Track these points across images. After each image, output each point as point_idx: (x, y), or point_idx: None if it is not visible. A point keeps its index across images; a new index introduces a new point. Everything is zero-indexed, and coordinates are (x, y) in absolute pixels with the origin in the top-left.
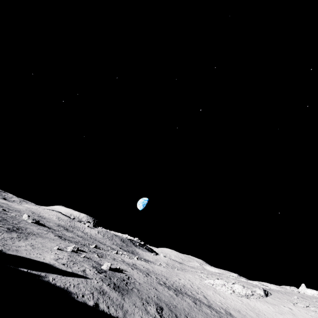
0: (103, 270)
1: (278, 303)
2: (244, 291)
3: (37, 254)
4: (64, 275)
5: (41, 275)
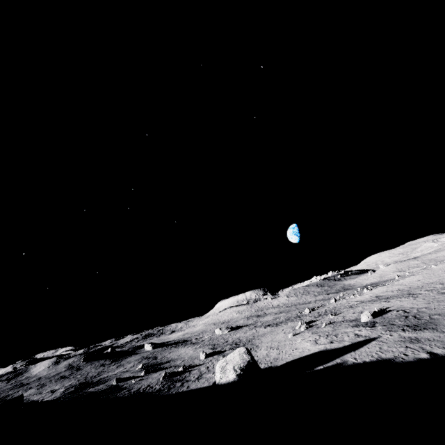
0: (367, 322)
1: None
2: None
3: (293, 350)
4: (352, 349)
5: (338, 362)
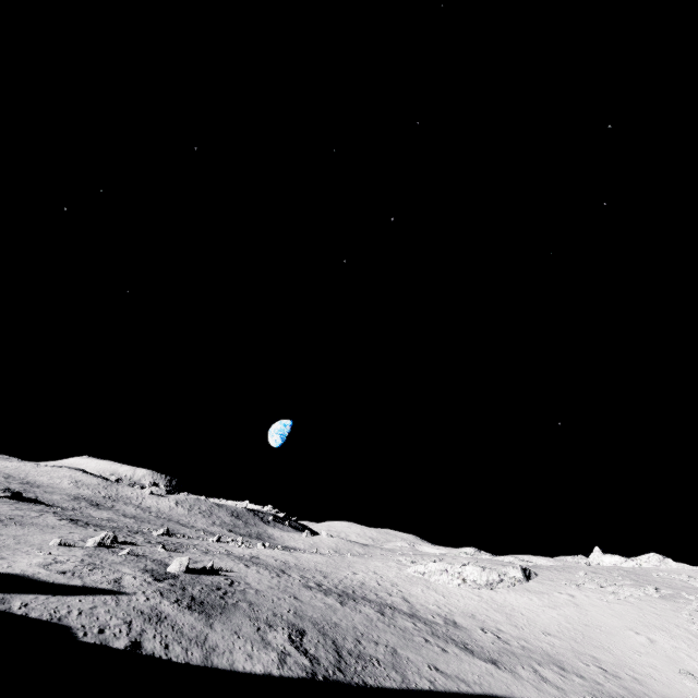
0: (169, 574)
1: (549, 590)
2: (485, 576)
3: None
4: (59, 593)
5: None
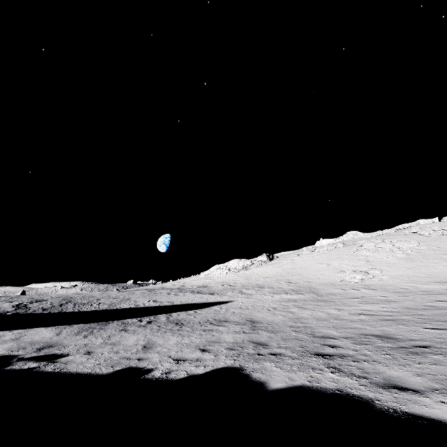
0: None
1: (281, 261)
2: (241, 264)
3: None
4: None
5: None
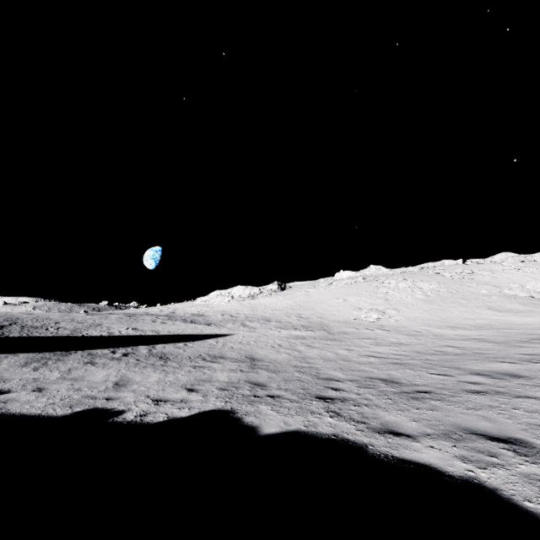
0: None
1: (294, 292)
2: (248, 291)
3: None
4: None
5: None
